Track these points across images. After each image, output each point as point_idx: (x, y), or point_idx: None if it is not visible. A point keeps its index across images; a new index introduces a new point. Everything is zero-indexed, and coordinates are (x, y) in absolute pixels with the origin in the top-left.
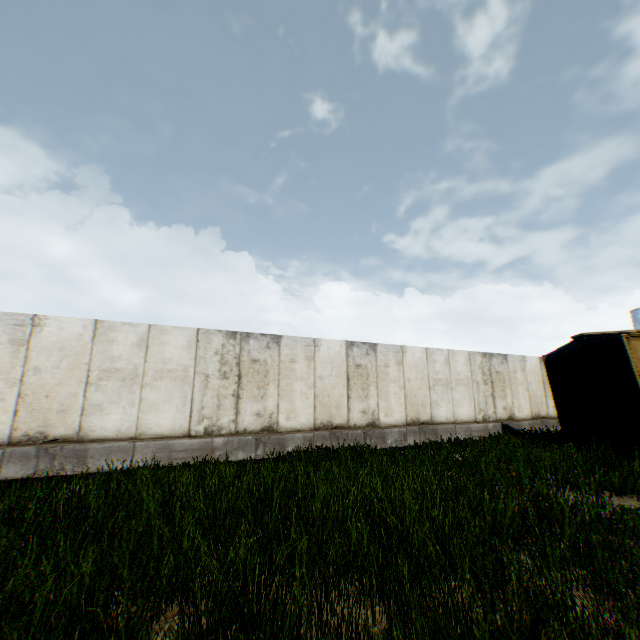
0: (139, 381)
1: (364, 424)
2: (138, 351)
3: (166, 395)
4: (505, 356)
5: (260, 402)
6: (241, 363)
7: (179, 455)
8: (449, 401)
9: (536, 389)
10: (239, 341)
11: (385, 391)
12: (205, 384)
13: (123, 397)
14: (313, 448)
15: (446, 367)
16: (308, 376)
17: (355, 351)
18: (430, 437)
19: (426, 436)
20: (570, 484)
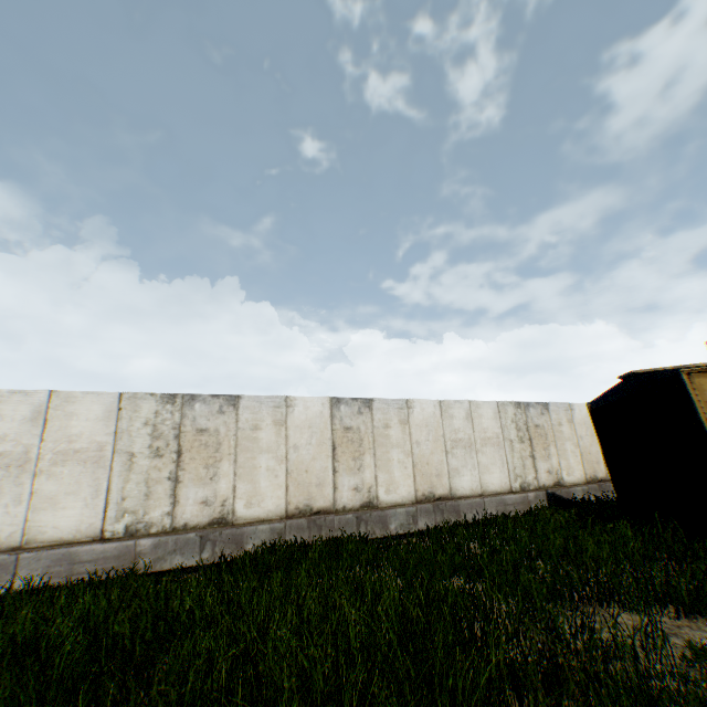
0: (31, 468)
1: (357, 505)
2: (32, 427)
3: (71, 485)
4: (546, 405)
5: (208, 485)
6: (182, 435)
7: (86, 567)
8: (474, 467)
9: (589, 444)
10: (180, 406)
11: (385, 460)
12: (129, 466)
13: (6, 491)
14: (280, 544)
15: (468, 423)
16: (277, 446)
17: (343, 410)
18: (449, 516)
19: (444, 516)
20: (617, 597)
